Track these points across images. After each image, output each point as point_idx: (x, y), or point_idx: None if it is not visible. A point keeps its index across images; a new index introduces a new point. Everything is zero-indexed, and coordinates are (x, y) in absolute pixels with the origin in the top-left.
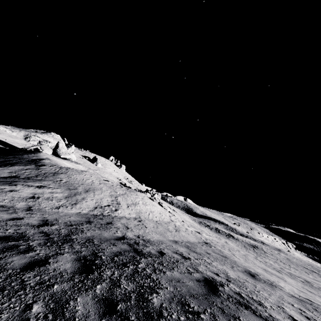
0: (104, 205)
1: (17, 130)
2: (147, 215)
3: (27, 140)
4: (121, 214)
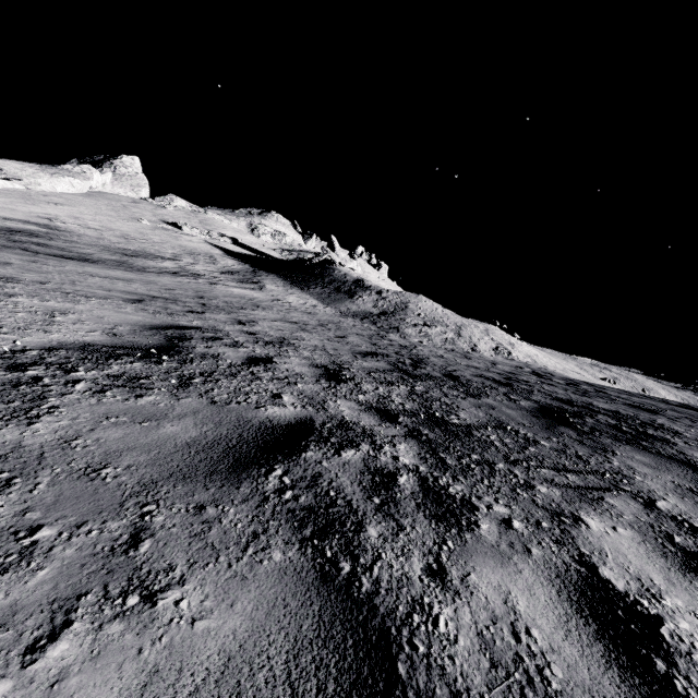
0: (495, 347)
1: (233, 216)
2: (538, 360)
3: (256, 234)
4: (519, 358)
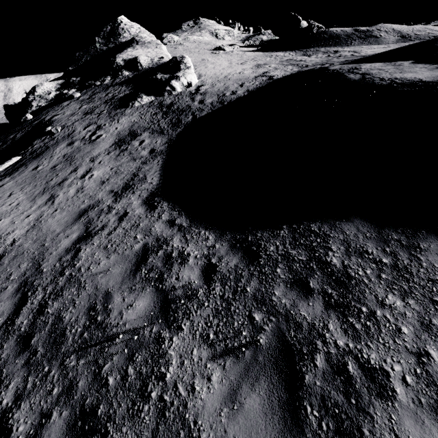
0: None
1: (197, 32)
2: None
3: (221, 38)
4: None
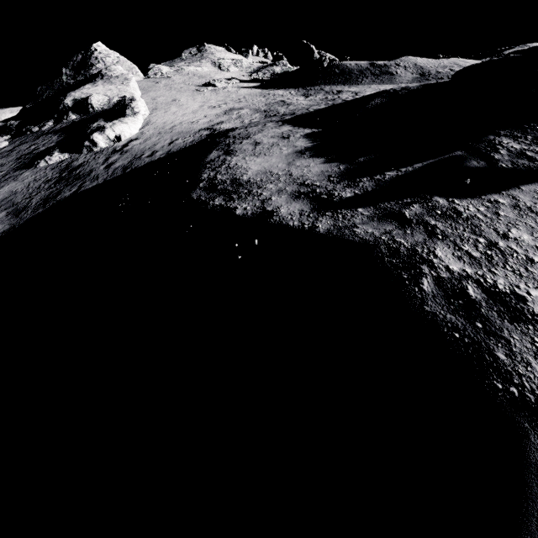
0: None
1: (195, 62)
2: None
3: (225, 69)
4: None
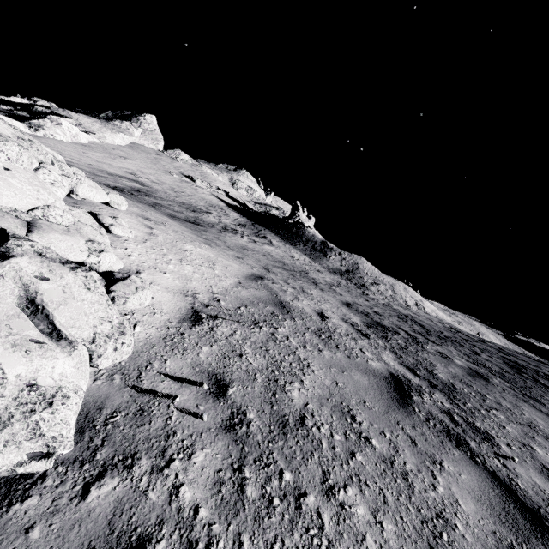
0: (415, 303)
1: (219, 171)
2: (438, 314)
3: (235, 187)
4: (429, 312)
